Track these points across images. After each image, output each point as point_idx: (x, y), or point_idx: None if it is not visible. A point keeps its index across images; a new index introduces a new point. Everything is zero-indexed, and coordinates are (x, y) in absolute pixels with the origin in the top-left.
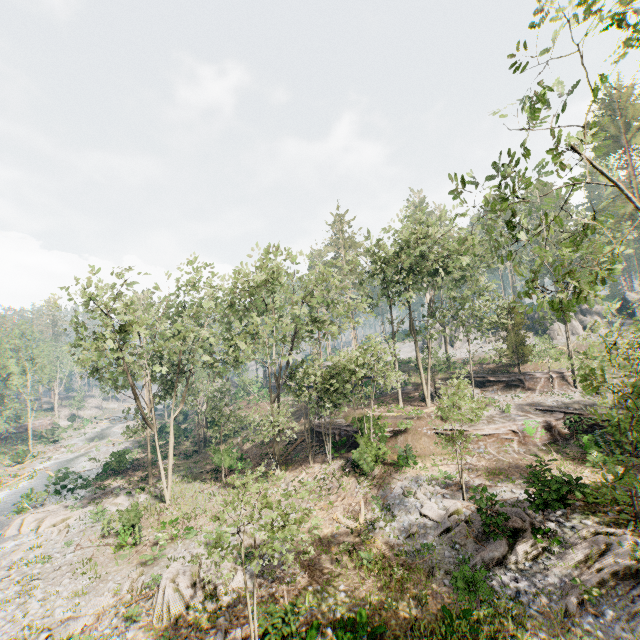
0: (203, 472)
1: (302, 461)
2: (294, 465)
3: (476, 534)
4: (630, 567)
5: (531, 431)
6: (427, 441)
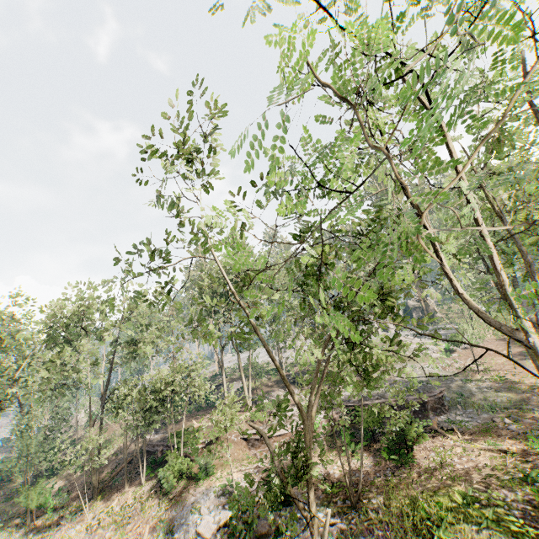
0: (15, 516)
1: (120, 486)
2: (111, 492)
3: None
4: None
5: (316, 426)
6: (233, 448)
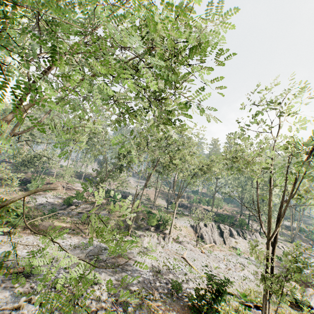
0: None
1: None
2: None
3: (60, 205)
4: (90, 210)
5: (91, 191)
6: None
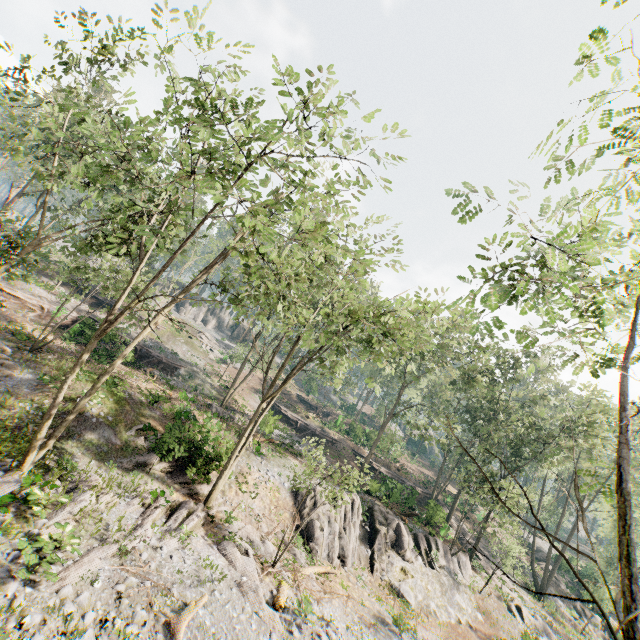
0: None
1: None
2: None
3: None
4: None
5: (57, 315)
6: None
